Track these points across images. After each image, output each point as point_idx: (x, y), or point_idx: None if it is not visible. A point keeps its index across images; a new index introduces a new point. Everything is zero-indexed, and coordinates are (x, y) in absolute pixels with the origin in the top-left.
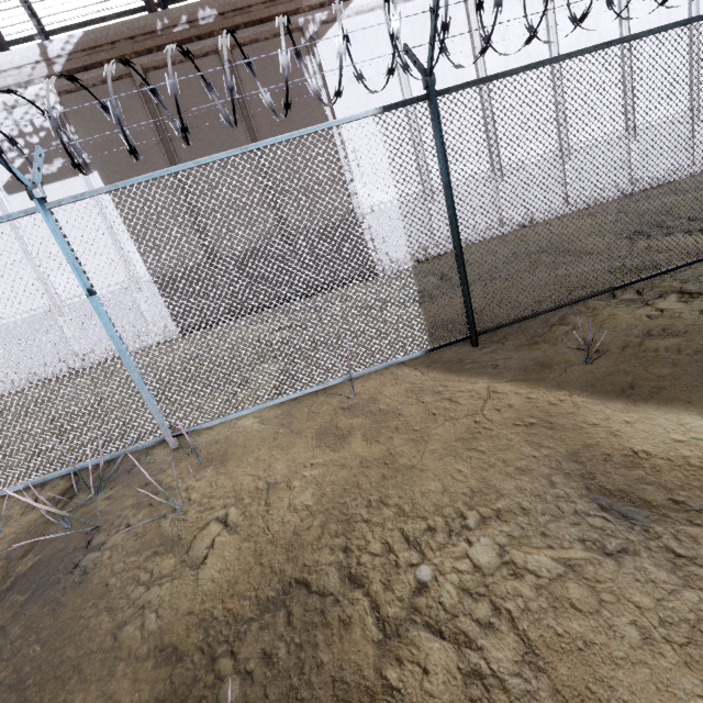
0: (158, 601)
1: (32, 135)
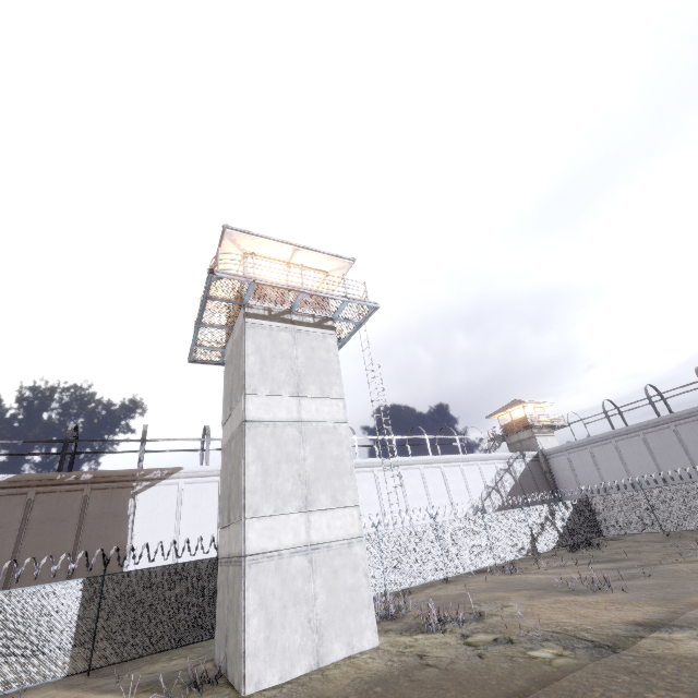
0: None
1: None
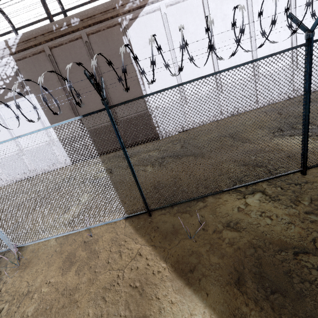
0: None
1: (6, 79)
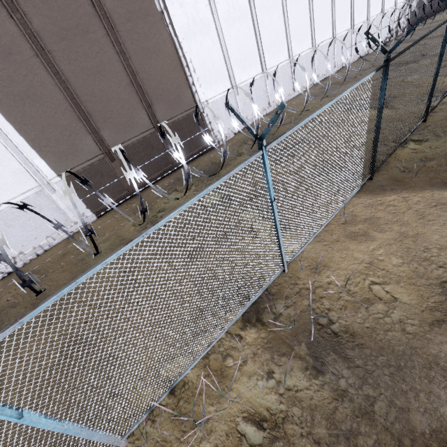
0: (403, 316)
1: None
